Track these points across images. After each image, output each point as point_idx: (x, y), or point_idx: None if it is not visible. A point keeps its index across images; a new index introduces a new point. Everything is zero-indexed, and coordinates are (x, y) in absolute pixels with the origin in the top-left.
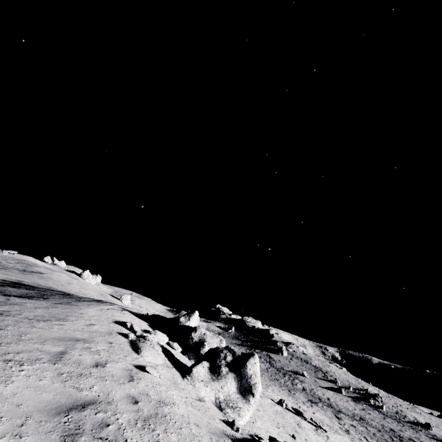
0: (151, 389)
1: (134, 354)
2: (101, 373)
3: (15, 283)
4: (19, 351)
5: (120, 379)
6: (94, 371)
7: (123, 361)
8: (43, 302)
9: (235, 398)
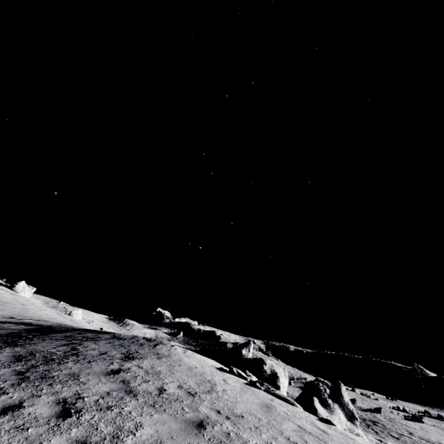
0: (366, 442)
1: (295, 407)
2: (341, 440)
3: (28, 325)
4: (300, 438)
5: (350, 440)
6: (338, 439)
7: (311, 419)
8: (153, 360)
9: (350, 426)
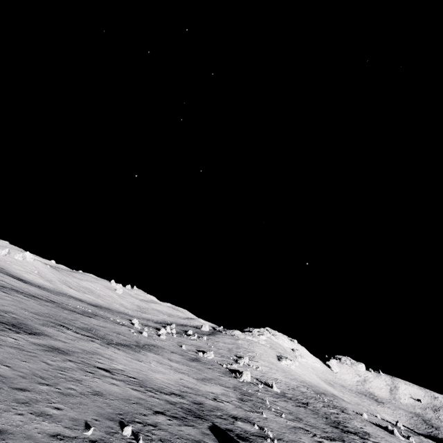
0: None
1: None
2: None
3: None
4: None
5: None
6: None
7: None
8: None
9: None
